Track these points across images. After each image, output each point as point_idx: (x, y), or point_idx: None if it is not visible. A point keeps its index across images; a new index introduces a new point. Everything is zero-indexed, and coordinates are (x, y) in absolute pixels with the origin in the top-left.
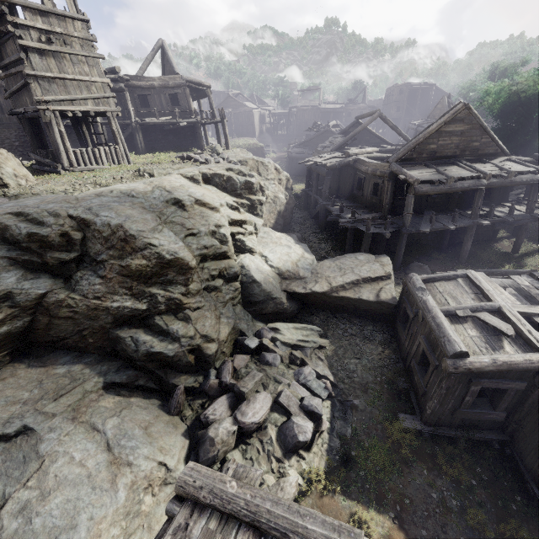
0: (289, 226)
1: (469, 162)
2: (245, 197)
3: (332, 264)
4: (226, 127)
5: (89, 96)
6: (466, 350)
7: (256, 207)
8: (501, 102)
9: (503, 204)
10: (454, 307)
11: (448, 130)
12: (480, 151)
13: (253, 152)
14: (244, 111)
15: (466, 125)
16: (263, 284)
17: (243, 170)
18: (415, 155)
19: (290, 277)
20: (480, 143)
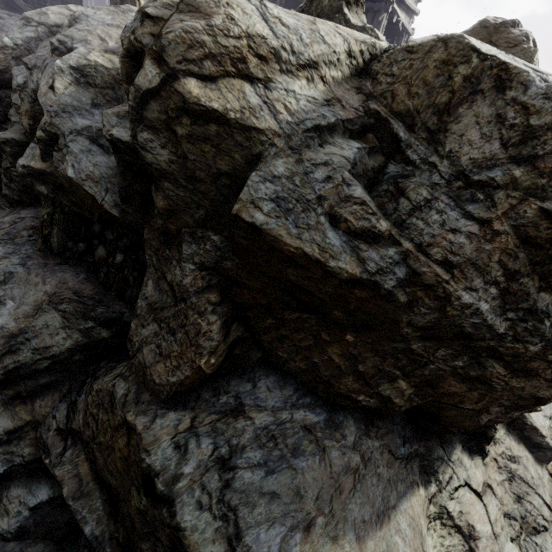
0: None
1: None
2: None
3: None
4: None
5: (411, 3)
6: None
7: None
8: None
9: None
10: None
11: None
12: None
13: None
14: None
15: None
16: None
17: None
18: None
19: None
20: None
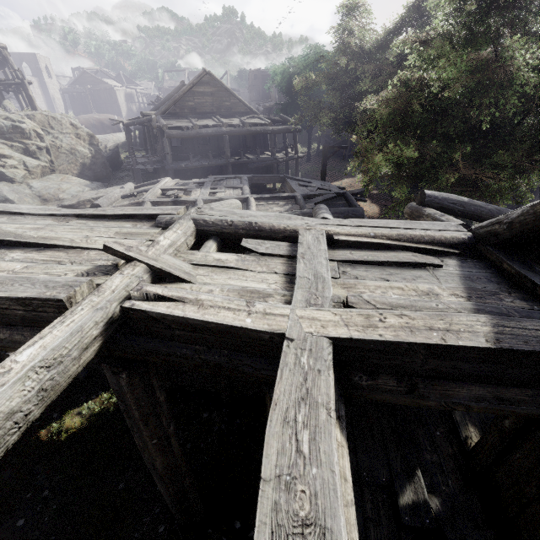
0: (105, 180)
1: (226, 117)
2: (18, 141)
3: (95, 191)
4: (28, 88)
5: None
6: (97, 203)
7: (33, 151)
8: (282, 80)
9: (264, 152)
10: (129, 193)
11: (199, 90)
12: (233, 109)
13: (108, 126)
14: (105, 88)
15: (213, 87)
16: (14, 201)
17: (12, 117)
18: (178, 110)
19: (50, 200)
20: (231, 103)
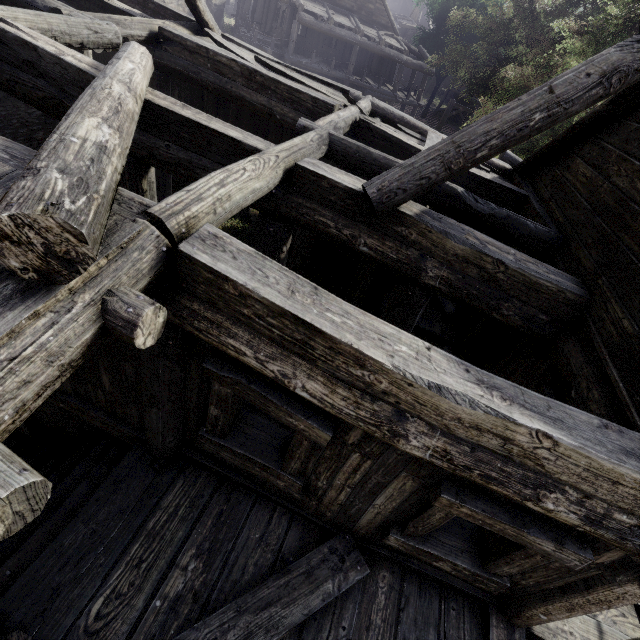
0: None
1: (363, 23)
2: None
3: None
4: None
5: None
6: None
7: None
8: None
9: (385, 84)
10: None
11: None
12: (374, 17)
13: None
14: None
15: None
16: None
17: None
18: None
19: None
20: (375, 8)
